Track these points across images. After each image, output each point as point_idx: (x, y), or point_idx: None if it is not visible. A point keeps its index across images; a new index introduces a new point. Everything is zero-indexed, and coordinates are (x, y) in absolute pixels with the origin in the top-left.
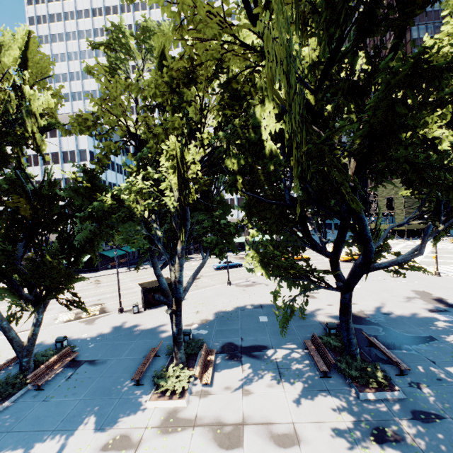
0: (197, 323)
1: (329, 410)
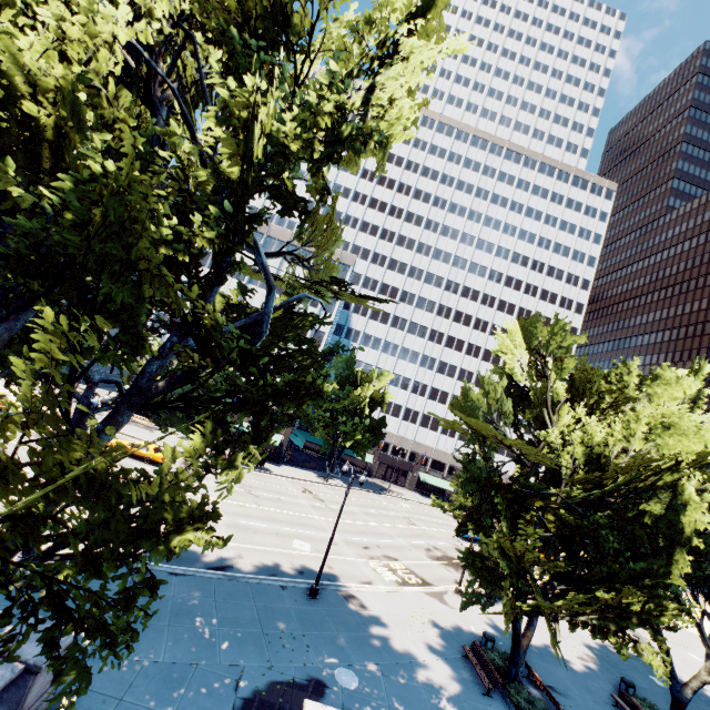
0: (586, 658)
1: None
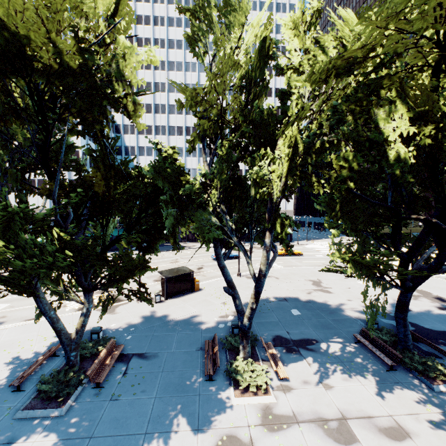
0: (231, 314)
1: (415, 402)
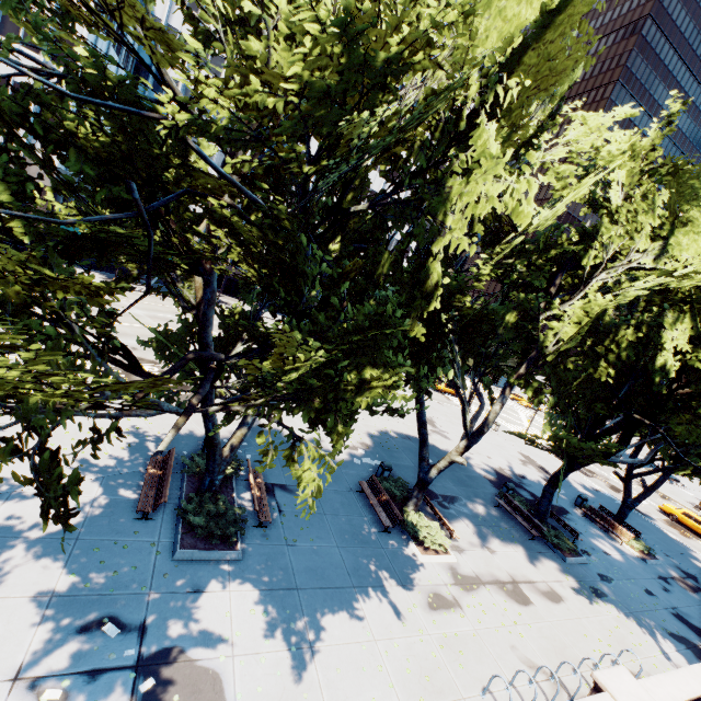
0: (359, 446)
1: (557, 571)
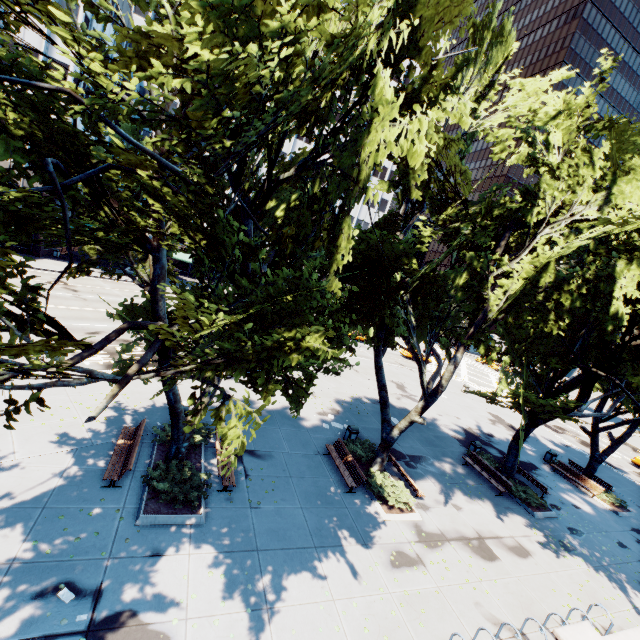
0: (329, 412)
1: (525, 526)
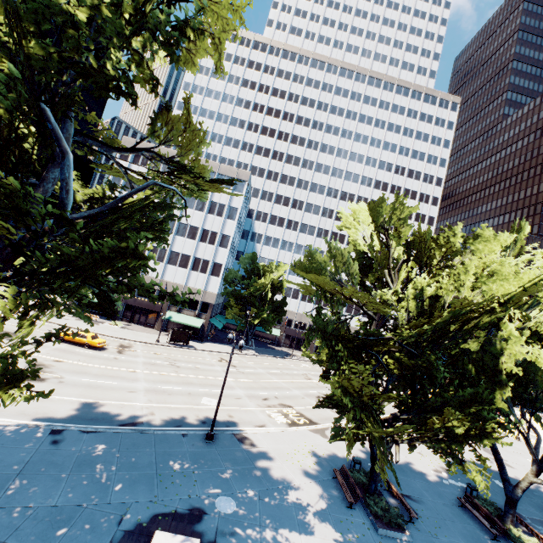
0: (441, 470)
1: None
